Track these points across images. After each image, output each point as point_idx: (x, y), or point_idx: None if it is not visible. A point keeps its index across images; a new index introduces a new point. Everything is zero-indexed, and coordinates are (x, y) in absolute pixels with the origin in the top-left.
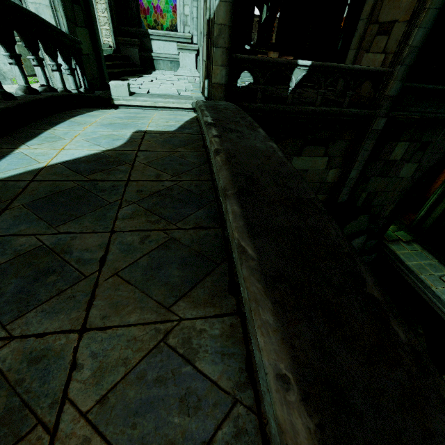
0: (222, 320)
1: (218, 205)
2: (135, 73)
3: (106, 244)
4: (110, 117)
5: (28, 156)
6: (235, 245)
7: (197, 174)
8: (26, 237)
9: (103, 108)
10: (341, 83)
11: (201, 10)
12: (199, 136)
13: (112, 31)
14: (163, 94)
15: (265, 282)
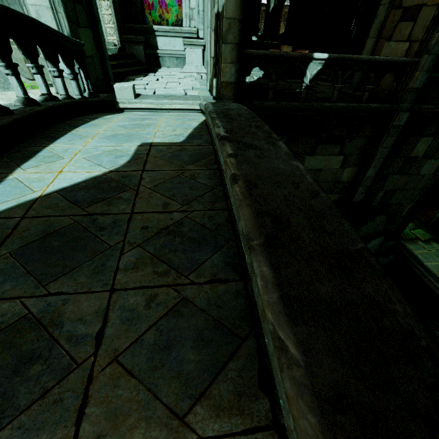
0: (254, 438)
1: (237, 245)
2: (141, 72)
3: (104, 310)
4: (113, 127)
5: (22, 183)
6: (268, 331)
7: (211, 201)
8: (10, 302)
9: (108, 112)
10: (357, 75)
11: (208, 2)
12: (210, 148)
13: (117, 29)
14: (169, 94)
15: (320, 412)
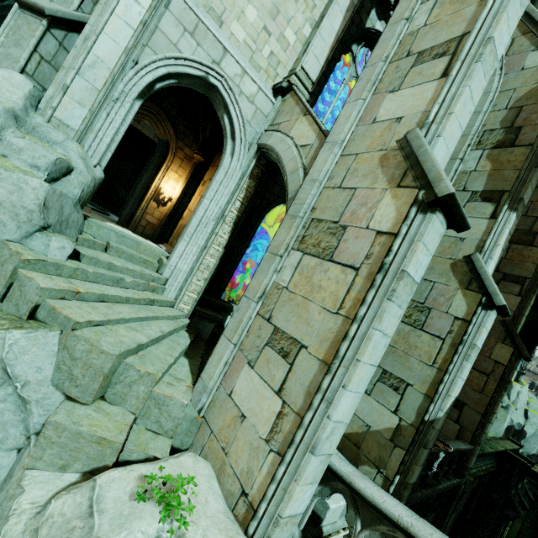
0: None
1: None
2: None
3: None
4: None
5: None
6: None
7: None
8: None
9: None
10: None
11: None
12: None
13: (197, 300)
14: None
15: None
